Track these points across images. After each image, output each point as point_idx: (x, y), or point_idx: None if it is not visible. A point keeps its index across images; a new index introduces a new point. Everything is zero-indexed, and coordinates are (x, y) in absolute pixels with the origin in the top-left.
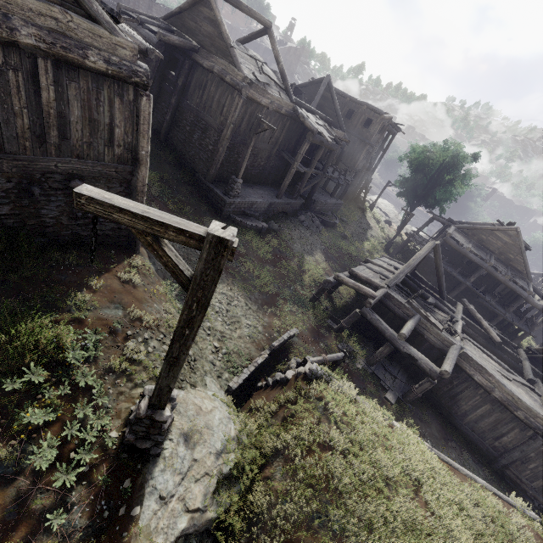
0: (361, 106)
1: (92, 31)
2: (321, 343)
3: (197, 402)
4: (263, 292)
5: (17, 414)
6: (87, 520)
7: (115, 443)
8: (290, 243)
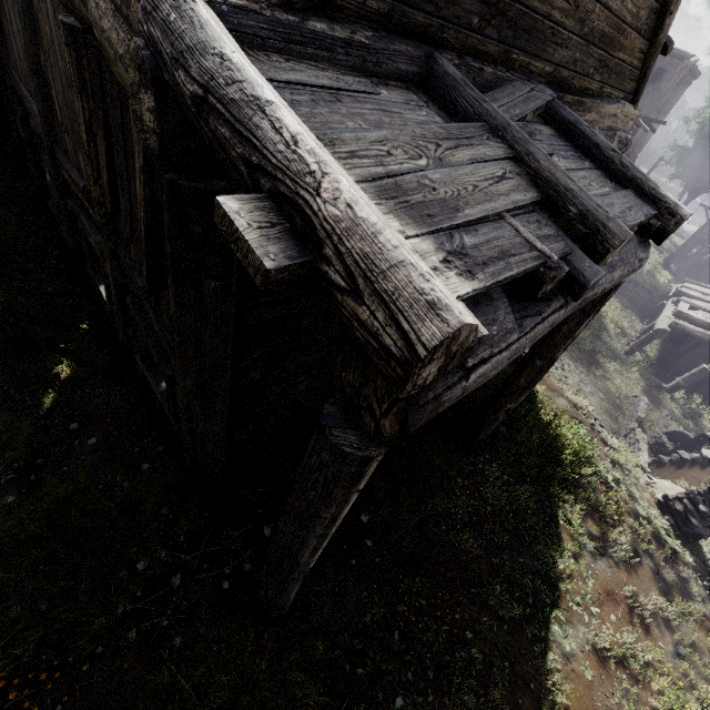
0: None
1: (625, 114)
2: (660, 407)
3: (680, 489)
4: (581, 349)
5: (604, 506)
6: (704, 591)
7: (668, 529)
8: None
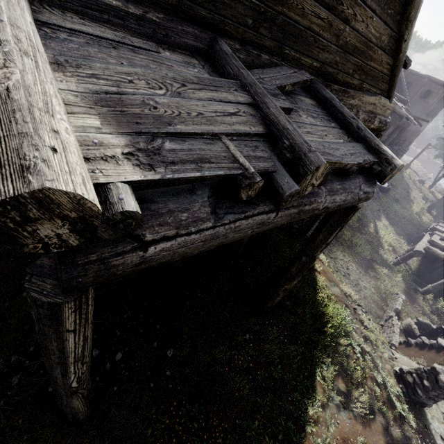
0: (422, 79)
1: (383, 105)
2: (415, 304)
3: (415, 365)
4: (362, 257)
5: (352, 370)
6: None
7: (401, 395)
8: (363, 211)
